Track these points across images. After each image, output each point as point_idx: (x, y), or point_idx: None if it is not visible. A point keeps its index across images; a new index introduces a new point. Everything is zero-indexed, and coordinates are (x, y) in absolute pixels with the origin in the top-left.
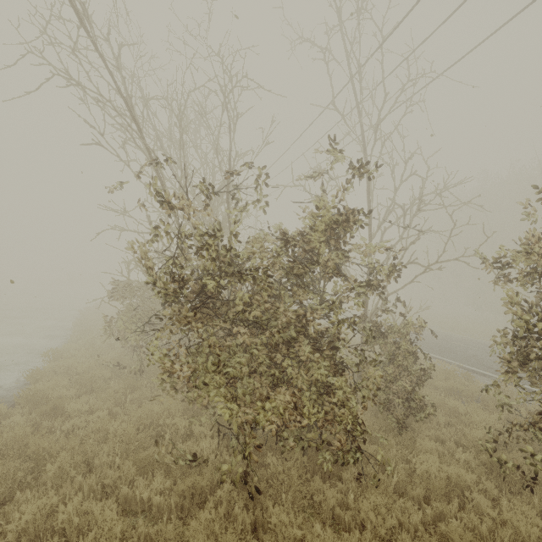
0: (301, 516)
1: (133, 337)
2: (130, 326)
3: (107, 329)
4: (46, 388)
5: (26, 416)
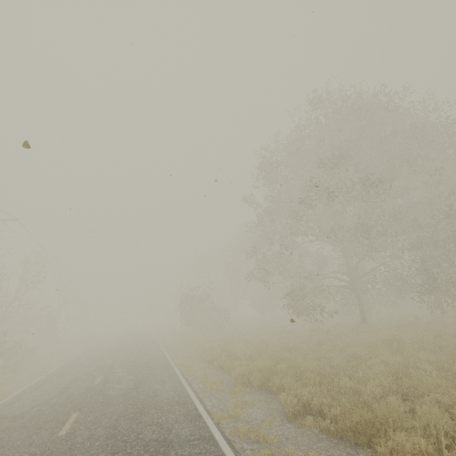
0: None
1: None
2: None
3: None
4: None
5: None
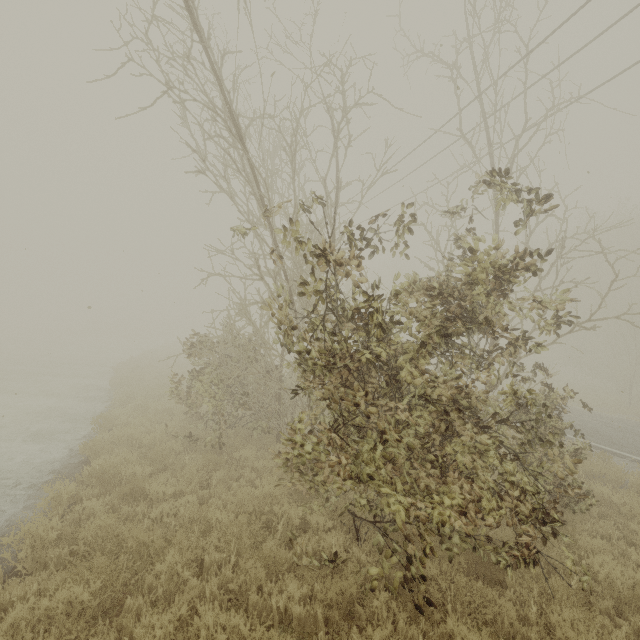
0: (487, 634)
1: (210, 403)
2: (208, 390)
3: (175, 393)
4: (114, 464)
5: (101, 499)
